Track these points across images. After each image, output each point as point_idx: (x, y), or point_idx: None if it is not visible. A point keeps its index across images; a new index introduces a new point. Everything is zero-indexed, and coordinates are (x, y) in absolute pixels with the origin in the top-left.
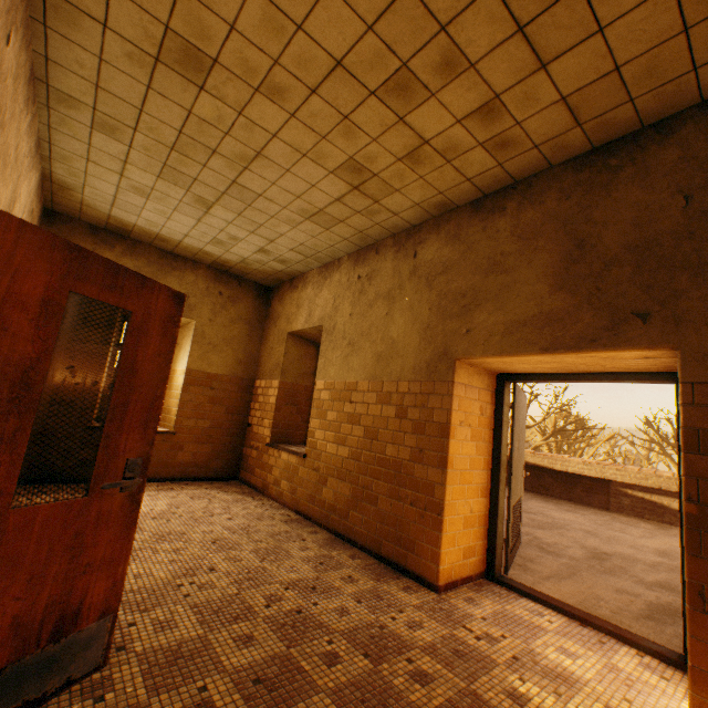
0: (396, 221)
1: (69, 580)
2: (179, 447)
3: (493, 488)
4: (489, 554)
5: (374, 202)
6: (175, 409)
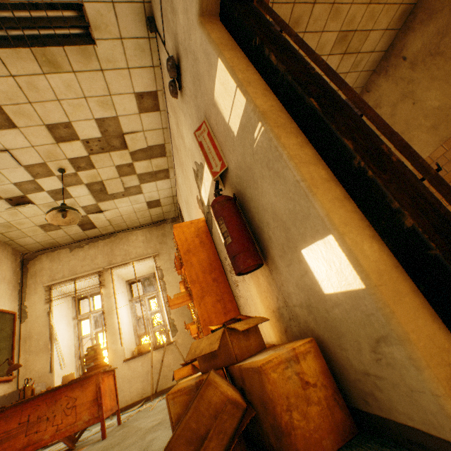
0: (373, 58)
1: None
2: None
3: None
4: None
5: (356, 55)
6: None
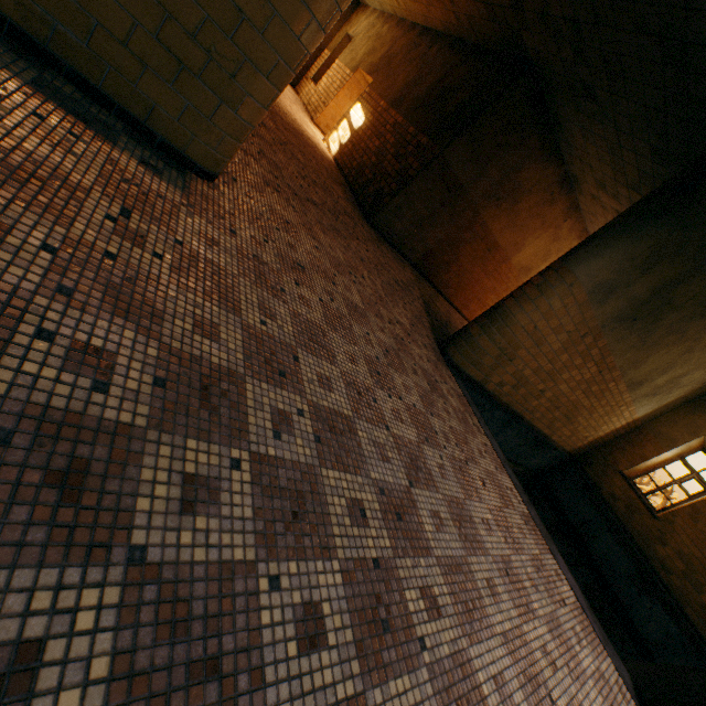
0: (387, 8)
1: None
2: None
3: None
4: None
5: None
6: None
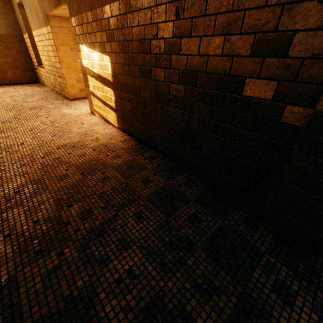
0: None
1: None
2: (5, 71)
3: None
4: None
5: None
6: None
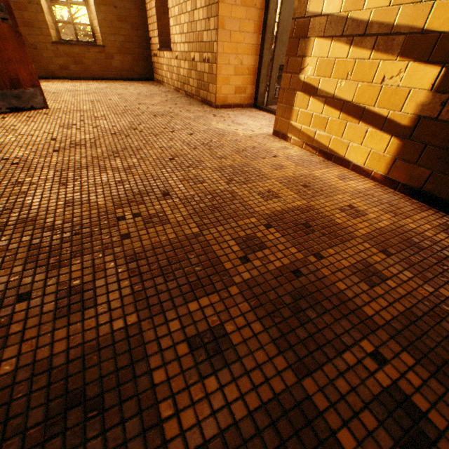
0: None
1: (3, 64)
2: (111, 57)
3: (261, 48)
4: (256, 94)
5: None
6: (98, 28)
